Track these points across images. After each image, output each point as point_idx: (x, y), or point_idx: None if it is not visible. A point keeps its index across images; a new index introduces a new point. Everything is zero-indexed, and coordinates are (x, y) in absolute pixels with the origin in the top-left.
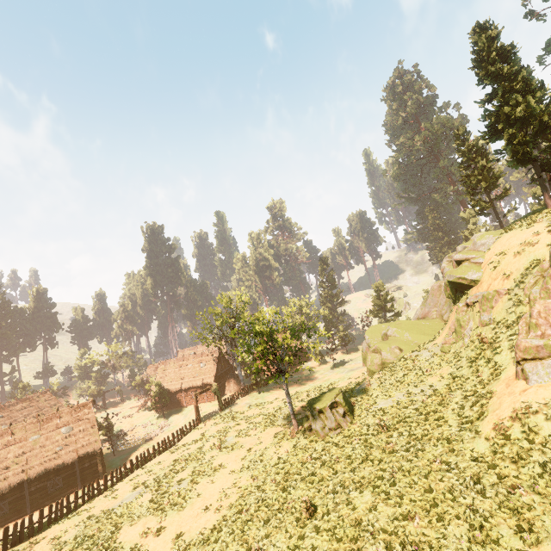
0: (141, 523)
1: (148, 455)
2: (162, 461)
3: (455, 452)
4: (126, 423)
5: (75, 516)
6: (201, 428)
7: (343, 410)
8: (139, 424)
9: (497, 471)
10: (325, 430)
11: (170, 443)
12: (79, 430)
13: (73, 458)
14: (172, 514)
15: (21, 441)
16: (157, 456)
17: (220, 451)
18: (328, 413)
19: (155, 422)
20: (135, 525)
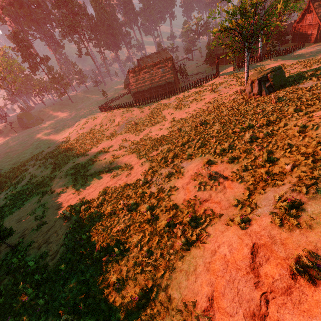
0: (169, 110)
1: (187, 87)
2: (189, 91)
3: (273, 124)
4: (195, 70)
5: (157, 102)
6: (216, 79)
7: (270, 83)
8: (200, 72)
9: (269, 139)
10: (251, 94)
11: (198, 84)
12: (166, 71)
13: (164, 82)
14: (177, 111)
15: (148, 72)
16: (191, 89)
17: (210, 93)
18: (255, 84)
19: (207, 72)
20: (168, 110)
